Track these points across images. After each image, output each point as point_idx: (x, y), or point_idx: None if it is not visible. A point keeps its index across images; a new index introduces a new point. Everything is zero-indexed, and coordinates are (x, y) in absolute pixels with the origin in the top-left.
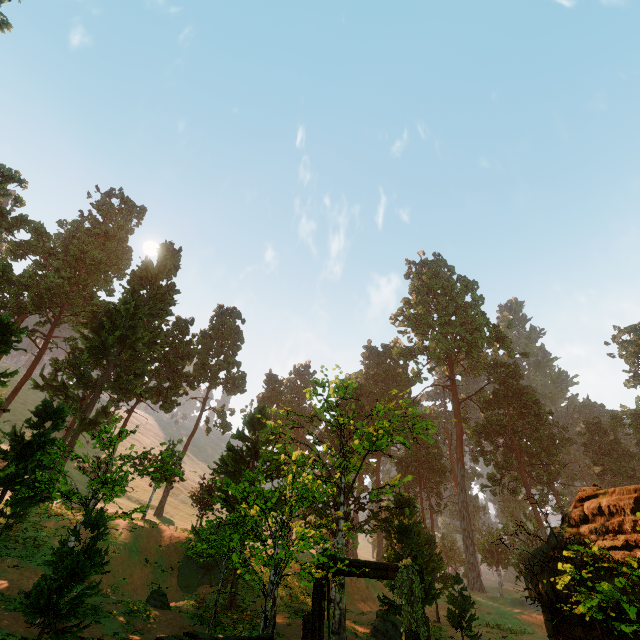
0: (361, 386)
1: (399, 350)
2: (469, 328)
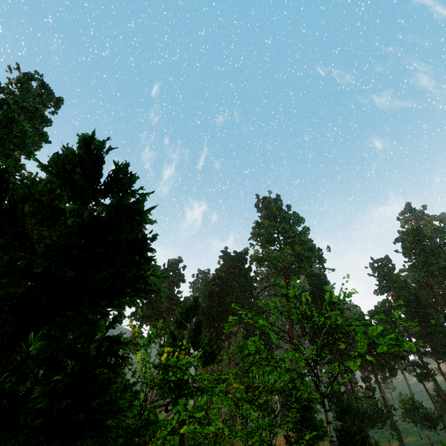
0: (226, 281)
1: (255, 257)
2: (305, 248)
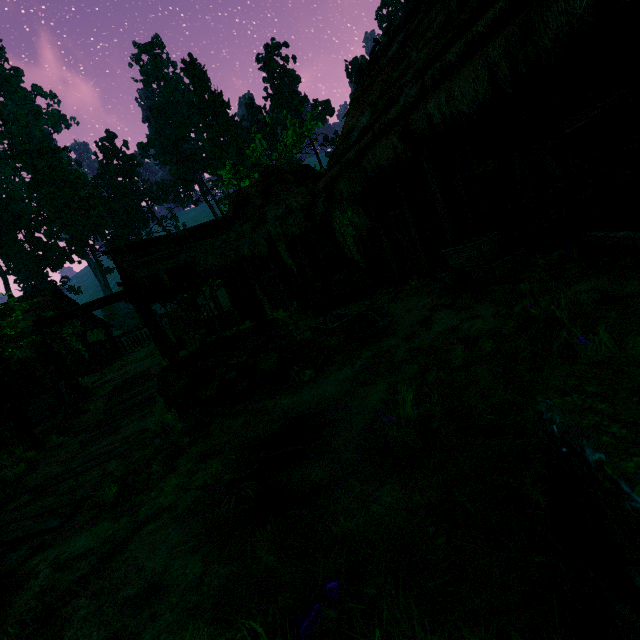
0: None
1: None
2: None
